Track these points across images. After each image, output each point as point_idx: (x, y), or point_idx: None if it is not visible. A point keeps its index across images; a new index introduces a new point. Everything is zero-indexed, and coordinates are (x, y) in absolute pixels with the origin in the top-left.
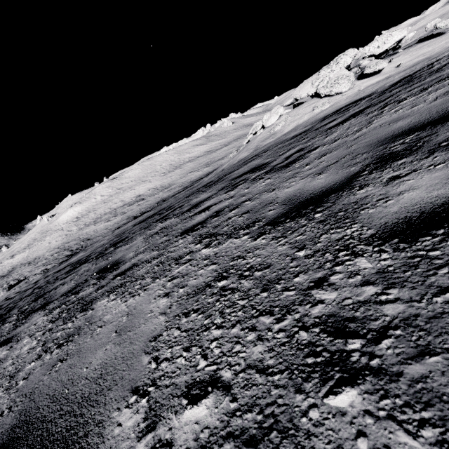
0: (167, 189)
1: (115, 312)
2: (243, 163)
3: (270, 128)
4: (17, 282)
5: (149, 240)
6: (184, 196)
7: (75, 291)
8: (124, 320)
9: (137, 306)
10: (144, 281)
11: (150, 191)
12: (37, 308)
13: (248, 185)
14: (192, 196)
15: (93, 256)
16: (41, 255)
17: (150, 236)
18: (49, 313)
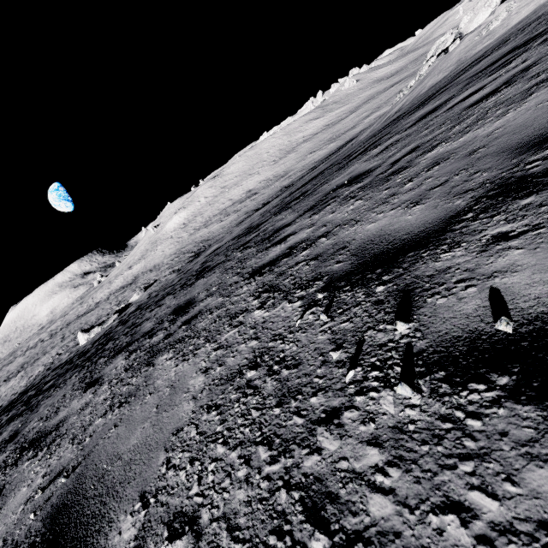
0: (284, 177)
1: (497, 124)
2: (462, 72)
3: (478, 31)
4: (149, 285)
5: (387, 151)
6: (357, 145)
7: (324, 202)
8: (546, 103)
9: (547, 97)
10: (498, 113)
11: (262, 183)
12: (271, 234)
13: (544, 44)
14: (387, 129)
15: (267, 218)
16: (160, 262)
17: (378, 154)
18: (318, 213)
